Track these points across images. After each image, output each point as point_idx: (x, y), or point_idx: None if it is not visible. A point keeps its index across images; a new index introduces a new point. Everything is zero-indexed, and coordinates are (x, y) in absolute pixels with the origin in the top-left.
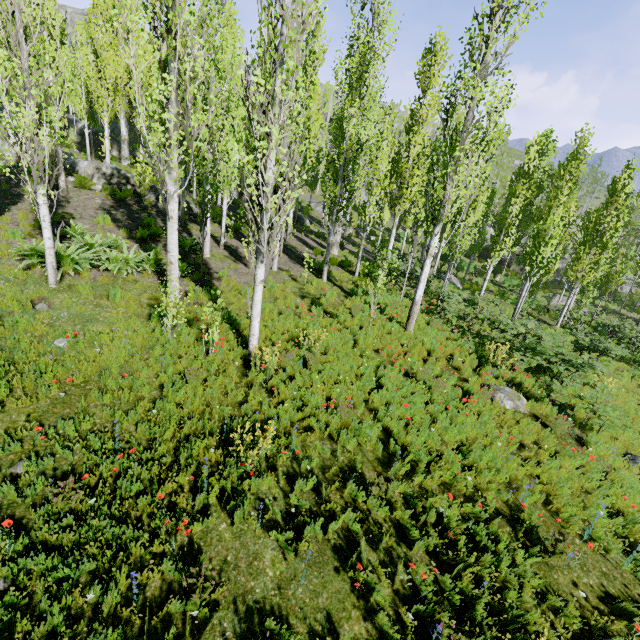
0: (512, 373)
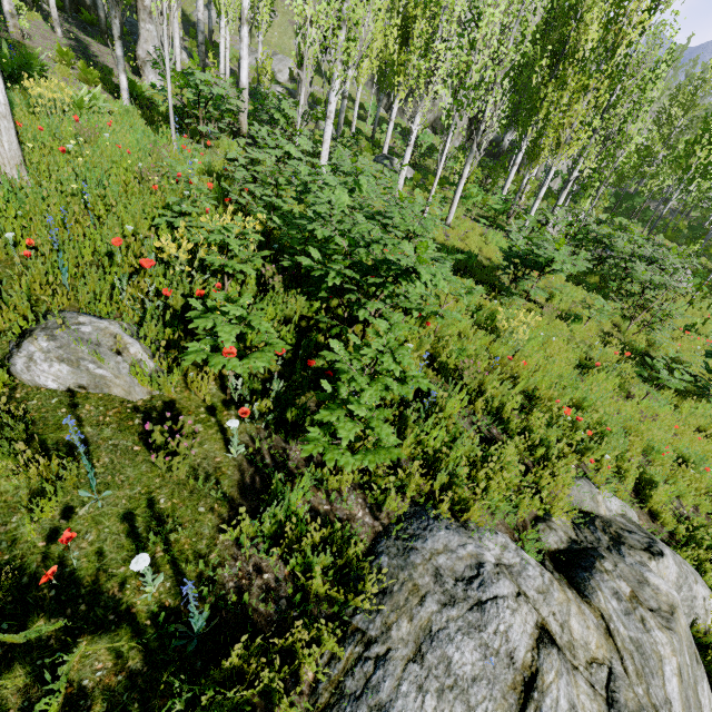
0: (242, 290)
